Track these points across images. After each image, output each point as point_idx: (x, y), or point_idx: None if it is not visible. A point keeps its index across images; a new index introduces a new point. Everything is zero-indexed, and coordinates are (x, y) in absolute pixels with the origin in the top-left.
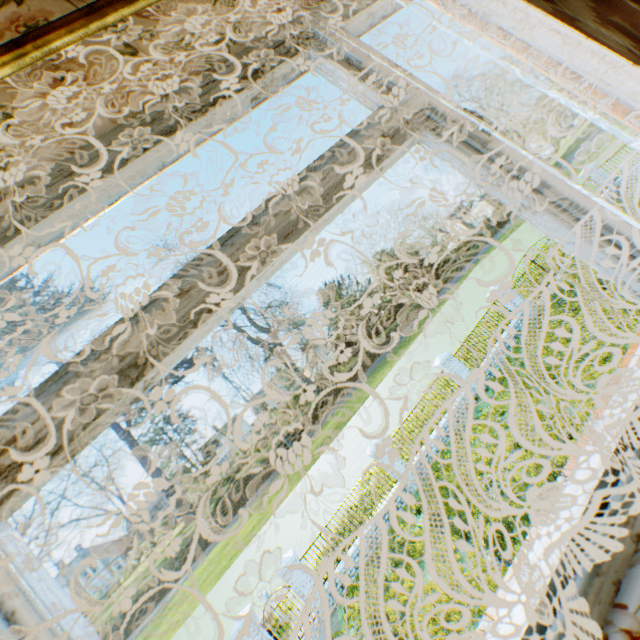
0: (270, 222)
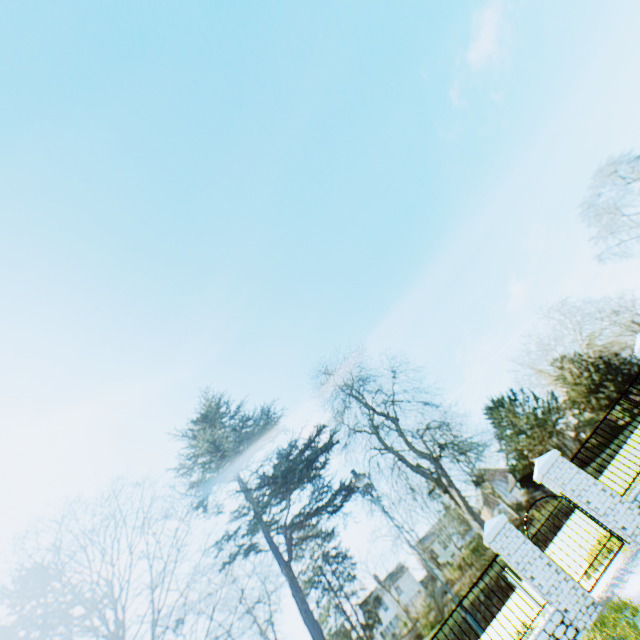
0: None
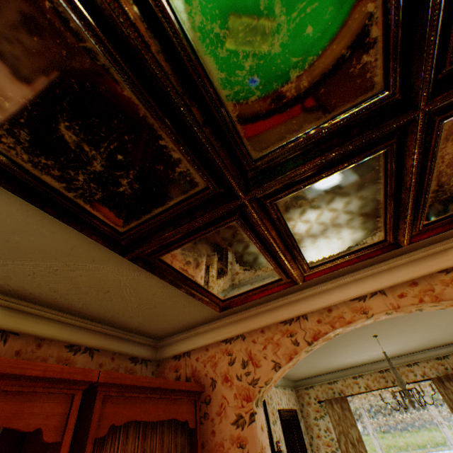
0: (405, 418)
